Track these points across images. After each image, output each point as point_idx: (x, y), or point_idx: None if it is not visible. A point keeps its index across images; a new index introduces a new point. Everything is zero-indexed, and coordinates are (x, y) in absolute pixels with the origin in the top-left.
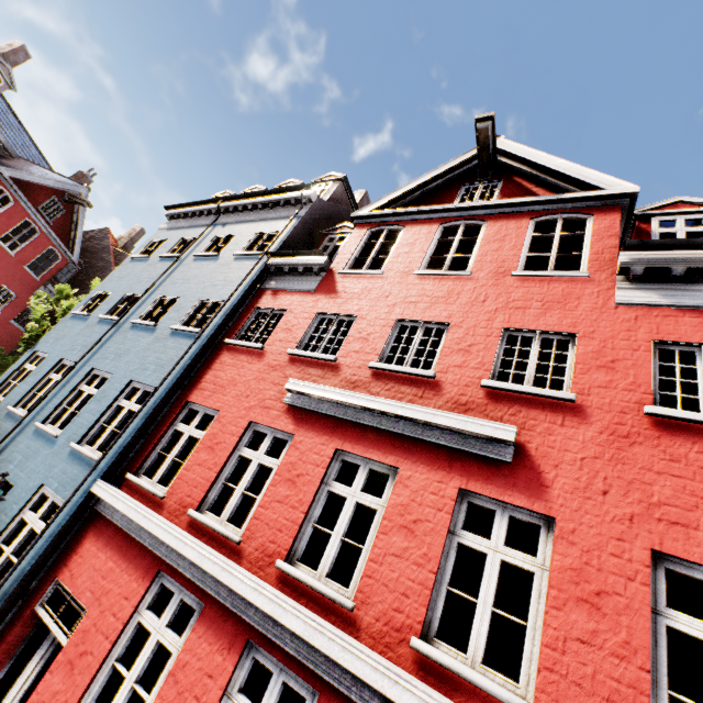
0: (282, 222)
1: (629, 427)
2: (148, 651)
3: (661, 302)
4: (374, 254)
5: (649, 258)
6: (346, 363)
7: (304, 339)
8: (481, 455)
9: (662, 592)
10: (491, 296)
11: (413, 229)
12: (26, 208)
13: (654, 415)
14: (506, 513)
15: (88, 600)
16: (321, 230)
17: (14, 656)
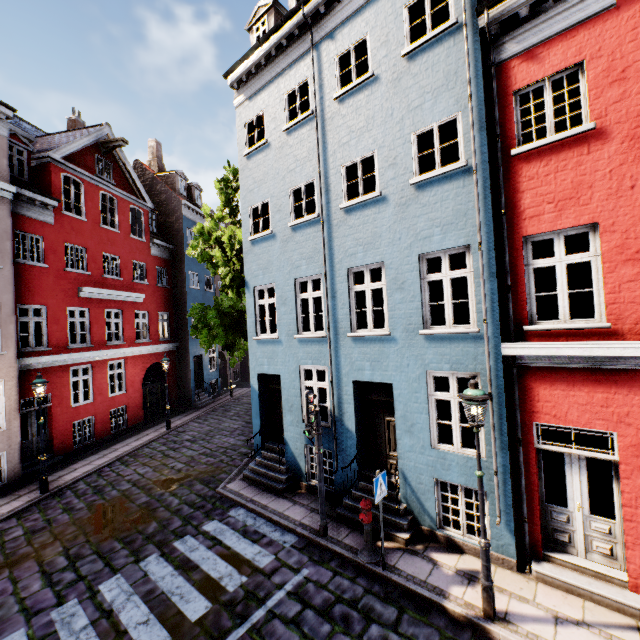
0: None
1: None
2: None
3: None
4: None
5: None
6: None
7: None
8: None
9: None
10: None
11: None
12: (92, 181)
13: None
14: None
15: (605, 426)
16: None
17: (541, 477)
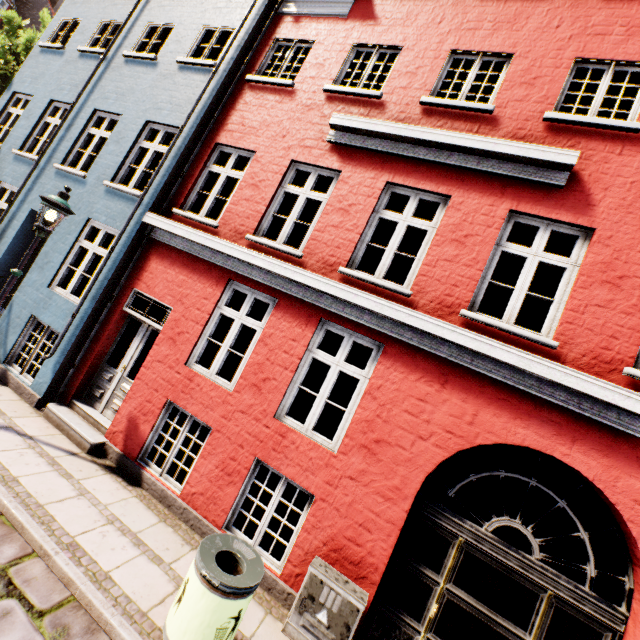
0: None
1: None
2: (235, 330)
3: None
4: None
5: None
6: (392, 100)
7: (339, 77)
8: (535, 182)
9: None
10: (567, 20)
11: None
12: None
13: None
14: (549, 229)
15: (170, 301)
16: None
17: (116, 340)
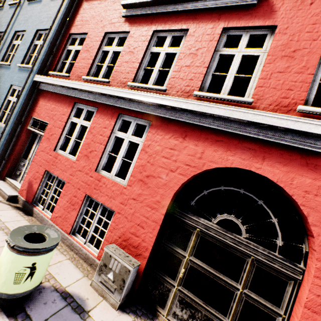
0: None
1: None
2: (78, 129)
3: None
4: None
5: None
6: None
7: None
8: (238, 6)
9: None
10: None
11: None
12: None
13: None
14: (248, 34)
15: (48, 119)
16: None
17: (27, 145)
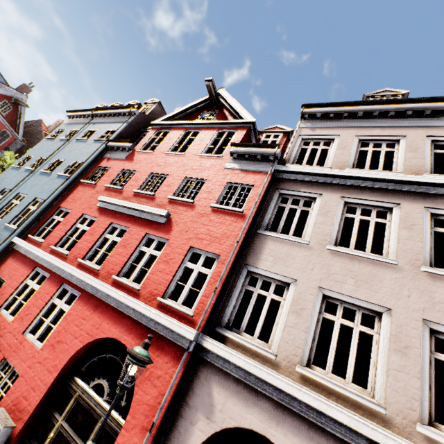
0: (120, 124)
1: (204, 211)
2: (28, 291)
3: (237, 168)
4: (154, 143)
5: (239, 150)
6: (126, 190)
7: (114, 181)
8: (157, 222)
9: (189, 258)
10: (187, 164)
11: (173, 132)
12: None
13: (212, 207)
14: (158, 240)
15: (7, 278)
16: (142, 129)
17: None
